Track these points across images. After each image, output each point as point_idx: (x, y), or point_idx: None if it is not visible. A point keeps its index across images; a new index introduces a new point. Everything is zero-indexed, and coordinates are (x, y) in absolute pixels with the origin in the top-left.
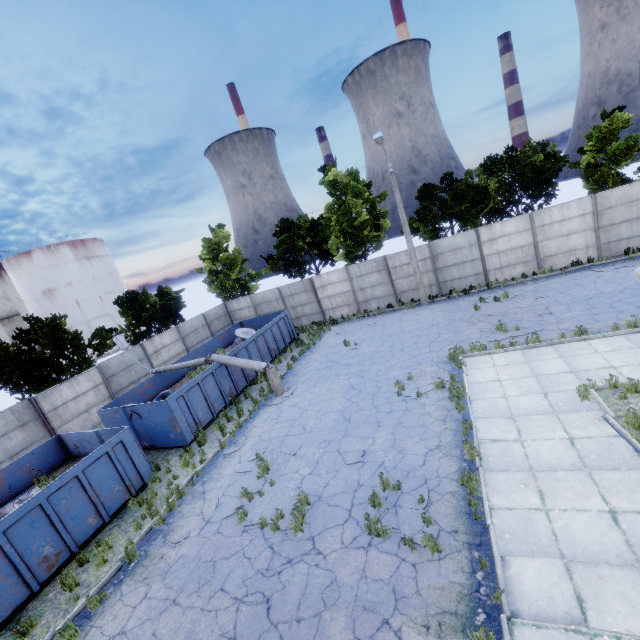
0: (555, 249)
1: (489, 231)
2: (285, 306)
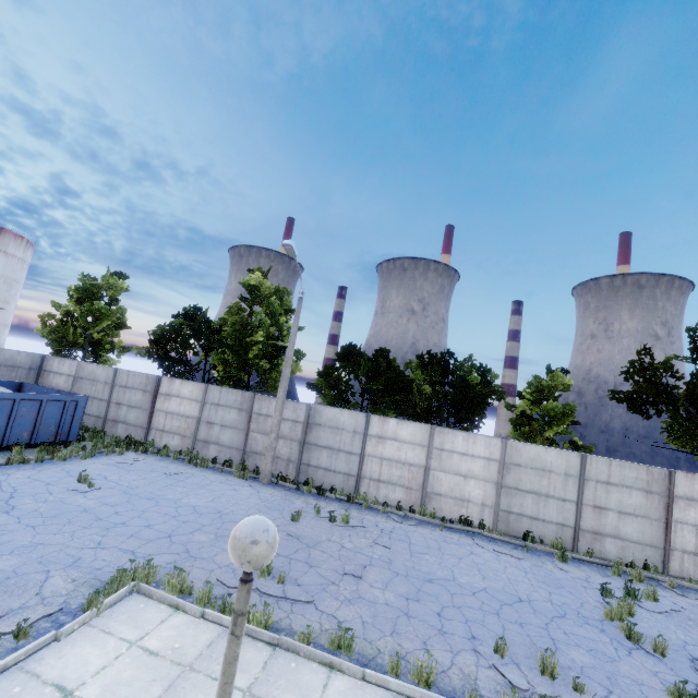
0: (447, 488)
1: (382, 424)
2: (110, 397)
